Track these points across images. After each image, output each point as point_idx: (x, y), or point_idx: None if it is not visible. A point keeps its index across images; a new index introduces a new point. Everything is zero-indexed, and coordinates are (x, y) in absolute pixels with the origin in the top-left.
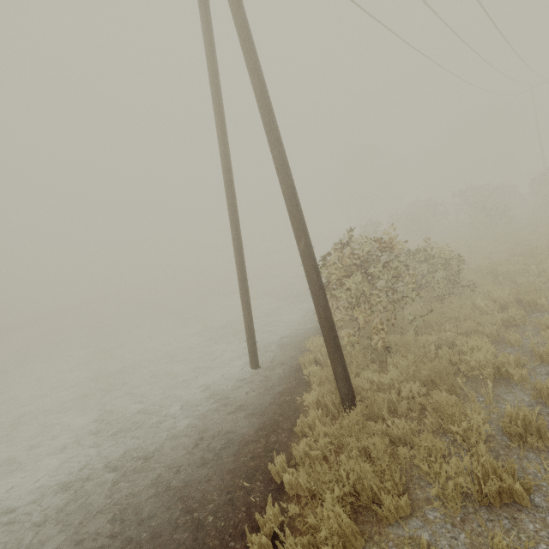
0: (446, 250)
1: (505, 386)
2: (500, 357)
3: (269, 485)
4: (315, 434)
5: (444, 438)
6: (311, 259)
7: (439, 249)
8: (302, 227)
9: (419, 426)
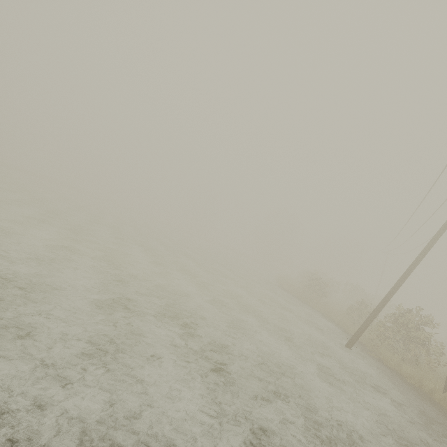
0: None
1: None
2: None
3: None
4: None
5: None
6: None
7: None
8: None
9: None
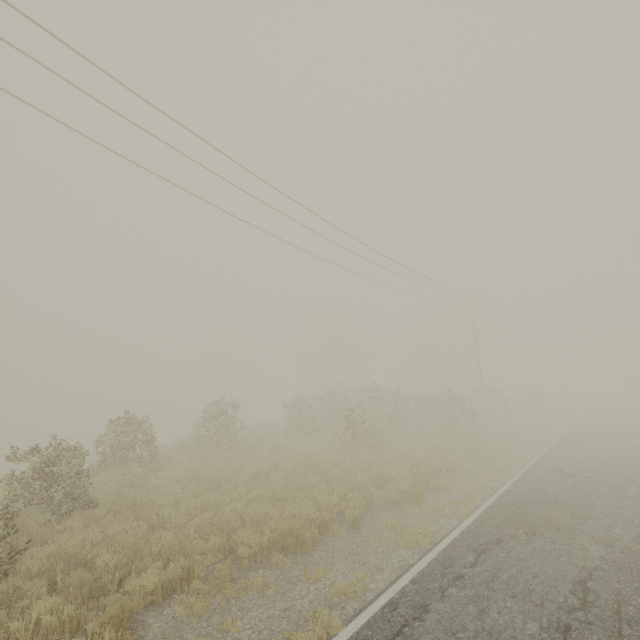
0: None
1: None
2: None
3: None
4: None
5: None
6: None
7: None
8: None
9: None
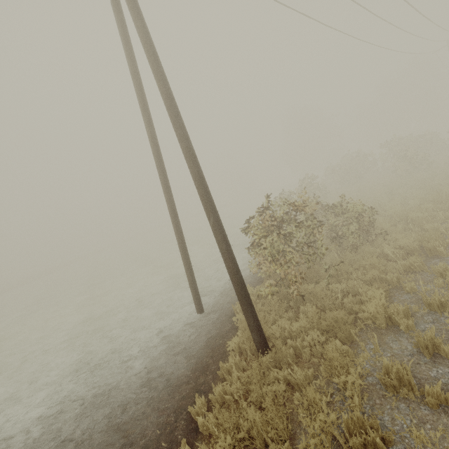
0: (358, 204)
1: (394, 334)
2: (390, 307)
3: (190, 424)
4: (230, 379)
5: (331, 387)
6: (220, 232)
7: (352, 204)
8: (210, 207)
9: (316, 372)
